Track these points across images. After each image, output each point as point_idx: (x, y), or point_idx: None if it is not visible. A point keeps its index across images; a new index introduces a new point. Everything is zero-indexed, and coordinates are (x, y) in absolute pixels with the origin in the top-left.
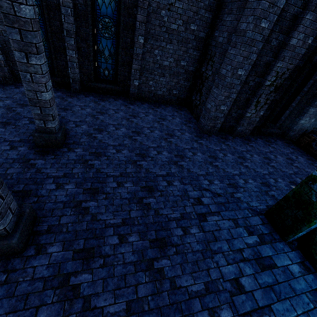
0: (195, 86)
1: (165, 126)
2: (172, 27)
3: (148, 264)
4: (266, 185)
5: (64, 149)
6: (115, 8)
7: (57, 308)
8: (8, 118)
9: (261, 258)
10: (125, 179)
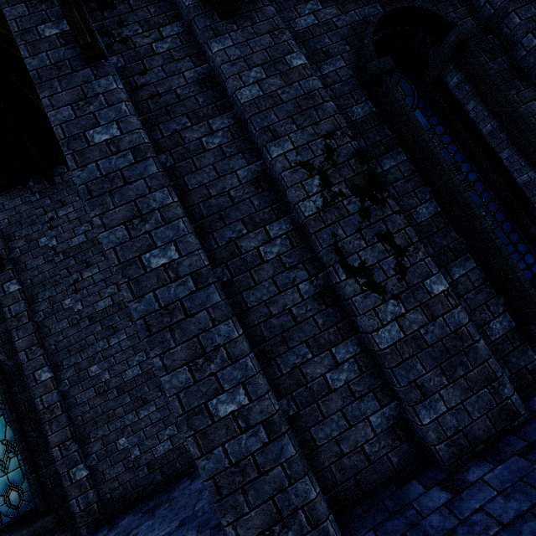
0: None
1: None
2: (101, 308)
3: None
4: None
5: None
6: None
7: None
8: None
9: None
10: None
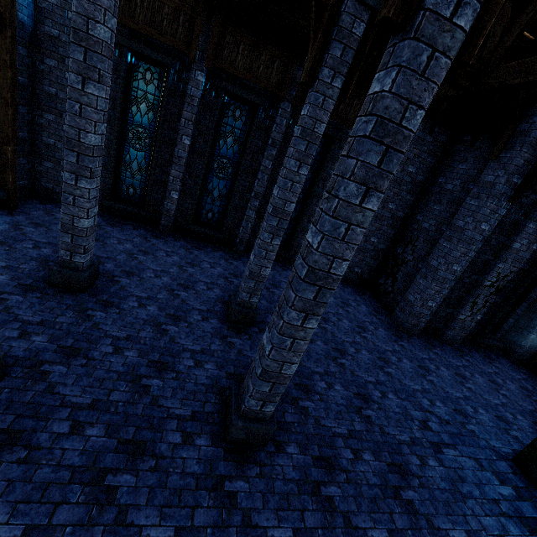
0: (385, 267)
1: (352, 314)
2: None
3: (394, 492)
4: (504, 421)
5: (255, 329)
6: (309, 178)
7: (320, 517)
8: (185, 280)
9: (525, 518)
10: (332, 379)
